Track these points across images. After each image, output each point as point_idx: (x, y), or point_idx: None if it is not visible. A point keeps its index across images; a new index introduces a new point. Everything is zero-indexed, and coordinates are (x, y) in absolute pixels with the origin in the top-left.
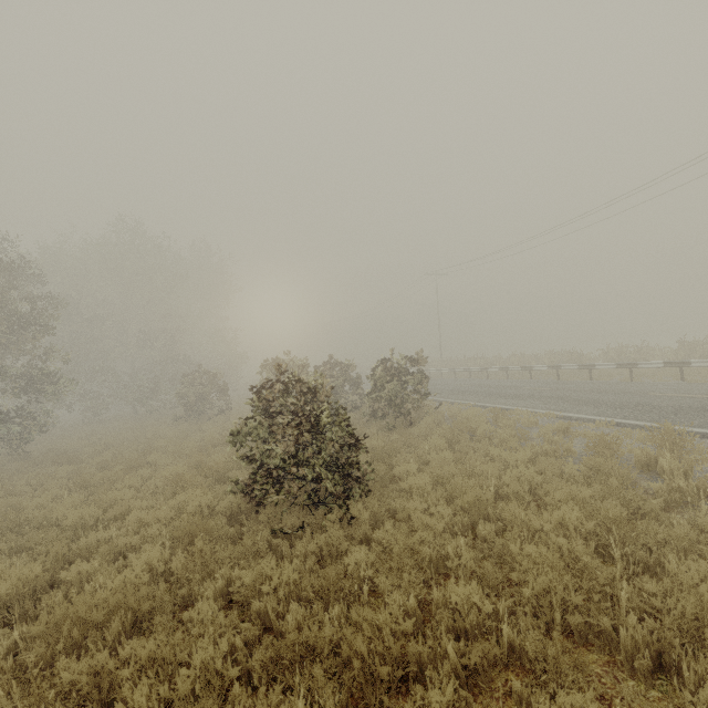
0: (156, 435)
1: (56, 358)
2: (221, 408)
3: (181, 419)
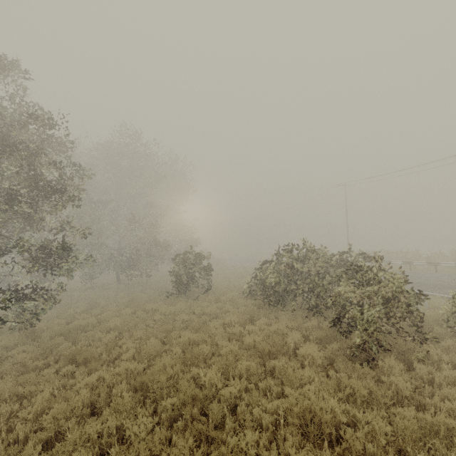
0: (162, 317)
1: (75, 233)
2: (208, 287)
3: (171, 295)
